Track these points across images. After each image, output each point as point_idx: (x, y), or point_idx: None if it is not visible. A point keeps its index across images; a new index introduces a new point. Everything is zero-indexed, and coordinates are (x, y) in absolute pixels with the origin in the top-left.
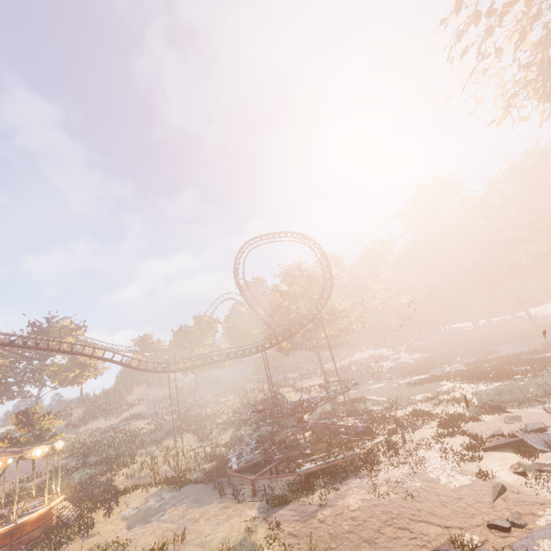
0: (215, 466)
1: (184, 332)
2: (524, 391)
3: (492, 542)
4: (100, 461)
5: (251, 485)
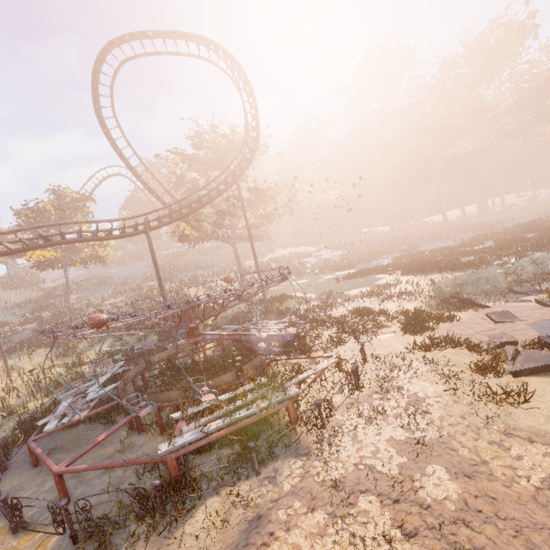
0: (24, 419)
1: (31, 210)
2: (491, 281)
3: None
4: None
5: (55, 483)
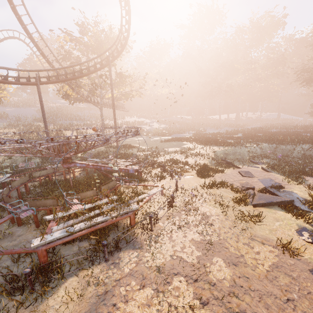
0: None
1: None
2: (242, 154)
3: None
4: None
5: None
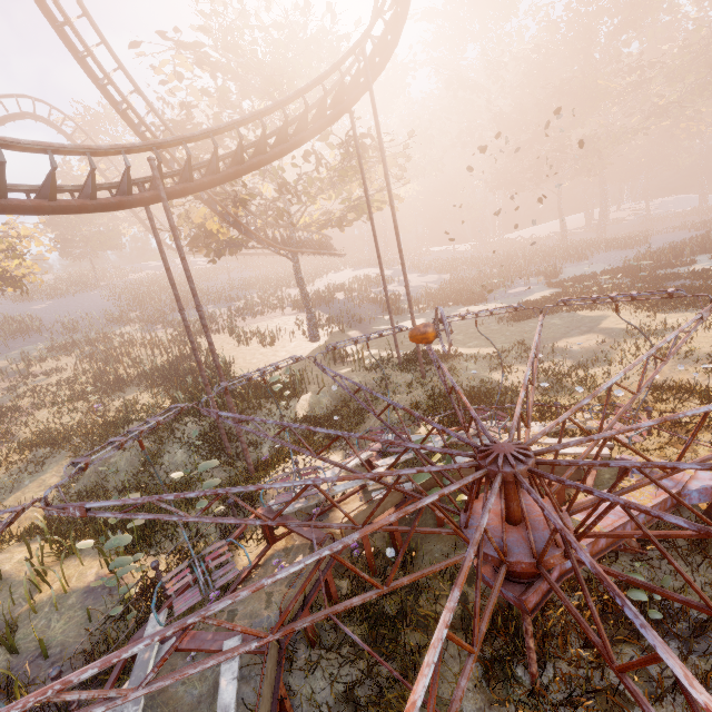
0: None
1: None
2: None
3: None
4: None
5: None
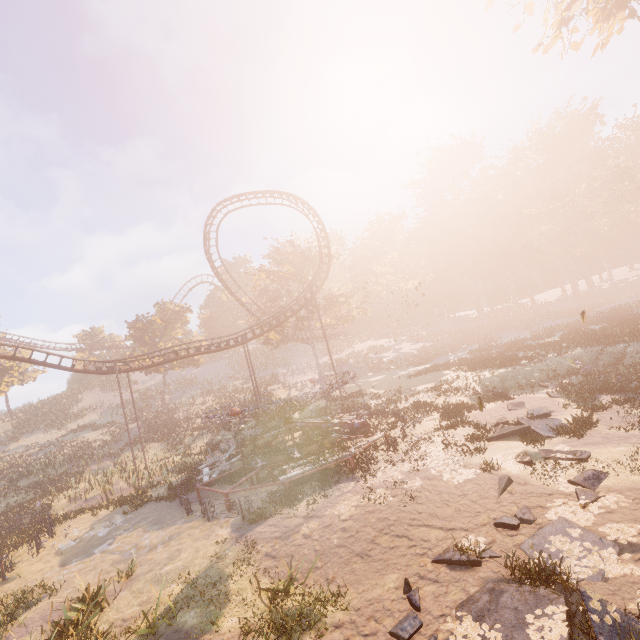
0: (183, 479)
1: (143, 324)
2: (528, 376)
3: (500, 543)
4: (34, 483)
5: (225, 499)
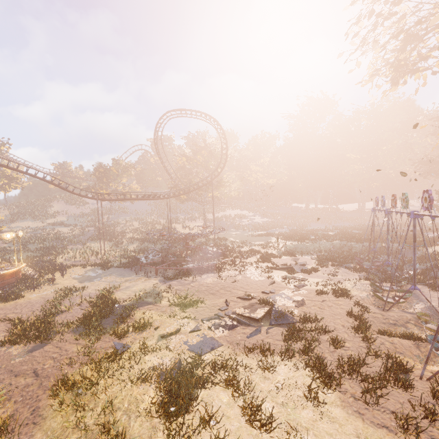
0: (131, 260)
1: (104, 170)
2: (308, 248)
3: (260, 296)
4: (39, 248)
5: (155, 270)
